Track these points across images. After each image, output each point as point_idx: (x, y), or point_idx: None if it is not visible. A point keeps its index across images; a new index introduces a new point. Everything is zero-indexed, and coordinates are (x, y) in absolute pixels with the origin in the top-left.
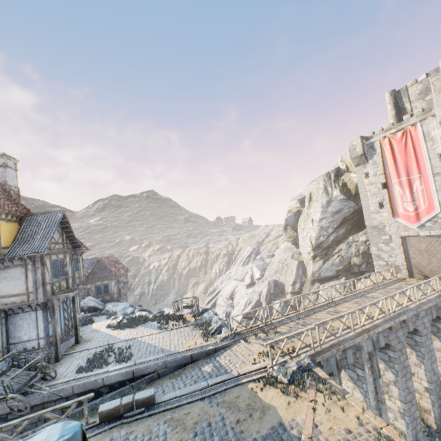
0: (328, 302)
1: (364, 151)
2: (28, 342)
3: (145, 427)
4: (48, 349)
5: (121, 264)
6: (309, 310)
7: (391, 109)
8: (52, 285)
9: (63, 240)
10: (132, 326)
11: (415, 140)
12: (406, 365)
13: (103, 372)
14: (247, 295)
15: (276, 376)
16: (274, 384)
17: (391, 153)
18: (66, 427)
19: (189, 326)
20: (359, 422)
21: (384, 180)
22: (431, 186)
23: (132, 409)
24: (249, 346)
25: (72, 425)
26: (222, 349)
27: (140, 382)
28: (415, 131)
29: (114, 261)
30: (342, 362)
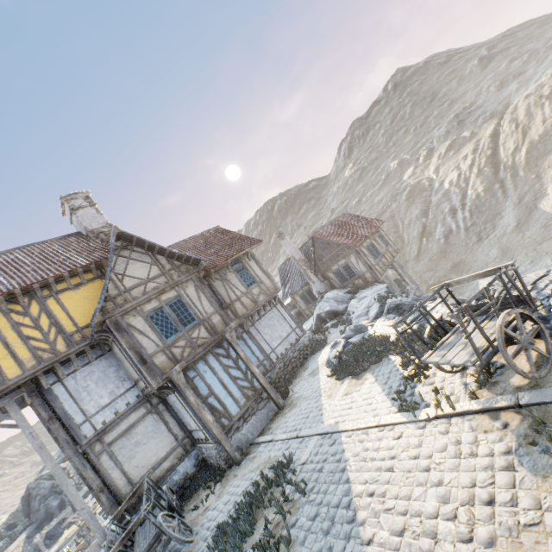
0: None
1: None
2: (198, 431)
3: None
4: (216, 446)
5: (362, 220)
6: None
7: None
8: (169, 351)
9: (160, 269)
10: (352, 373)
11: None
12: None
13: None
14: None
15: None
16: None
17: None
18: None
19: (501, 413)
20: None
21: None
22: None
23: None
24: None
25: None
26: None
27: None
28: None
29: (345, 223)
30: None
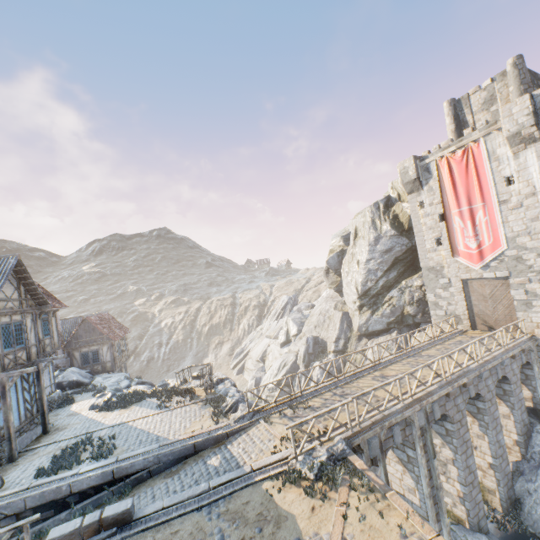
0: (374, 364)
1: (418, 174)
2: None
3: None
4: None
5: (118, 323)
6: (350, 375)
7: (450, 122)
8: (2, 358)
9: (19, 295)
10: (123, 406)
11: (478, 161)
12: (467, 439)
13: (70, 475)
14: (281, 356)
15: (300, 470)
16: (297, 481)
17: (449, 176)
18: None
19: (198, 402)
20: (402, 532)
21: (442, 211)
22: (496, 217)
23: (98, 531)
24: (271, 429)
25: None
26: (237, 432)
27: (124, 485)
28: (477, 149)
29: (108, 320)
30: (387, 443)
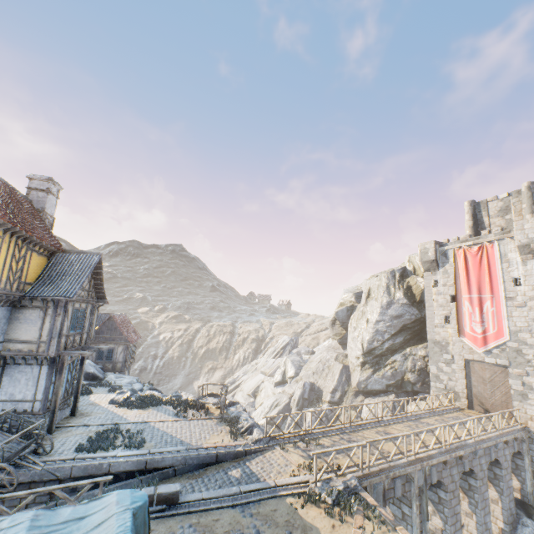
0: (377, 420)
1: (437, 257)
2: (20, 403)
3: (166, 528)
4: (42, 416)
5: (133, 327)
6: (355, 425)
7: (469, 219)
8: (67, 338)
9: (90, 287)
10: (142, 406)
11: (491, 258)
12: (457, 511)
13: (110, 456)
14: (274, 395)
15: (320, 493)
16: (316, 502)
17: (464, 265)
18: (135, 494)
19: (213, 419)
20: None
21: (454, 293)
22: (502, 310)
23: (152, 504)
24: (287, 455)
25: (139, 493)
26: (254, 453)
27: (152, 477)
28: (491, 248)
29: (126, 322)
30: (389, 493)
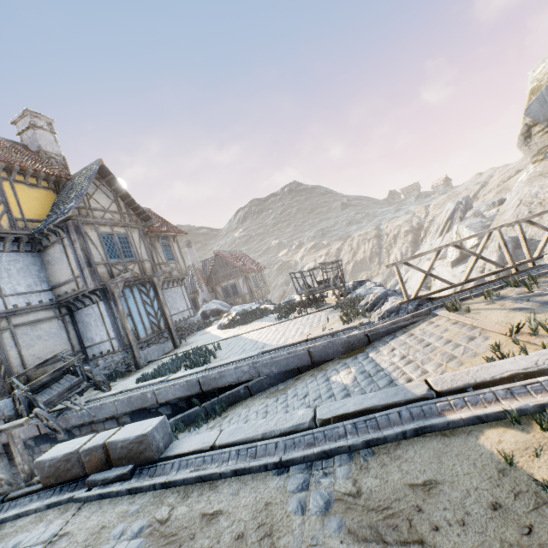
0: None
1: None
2: (102, 345)
3: (90, 532)
4: (123, 353)
5: (252, 260)
6: None
7: None
8: (109, 267)
9: (118, 208)
10: (244, 322)
11: None
12: None
13: (157, 382)
14: (454, 277)
15: None
16: None
17: None
18: None
19: (326, 309)
20: None
21: None
22: None
23: (107, 465)
24: (468, 319)
25: None
26: (386, 334)
27: (218, 402)
28: None
29: (241, 257)
30: None
